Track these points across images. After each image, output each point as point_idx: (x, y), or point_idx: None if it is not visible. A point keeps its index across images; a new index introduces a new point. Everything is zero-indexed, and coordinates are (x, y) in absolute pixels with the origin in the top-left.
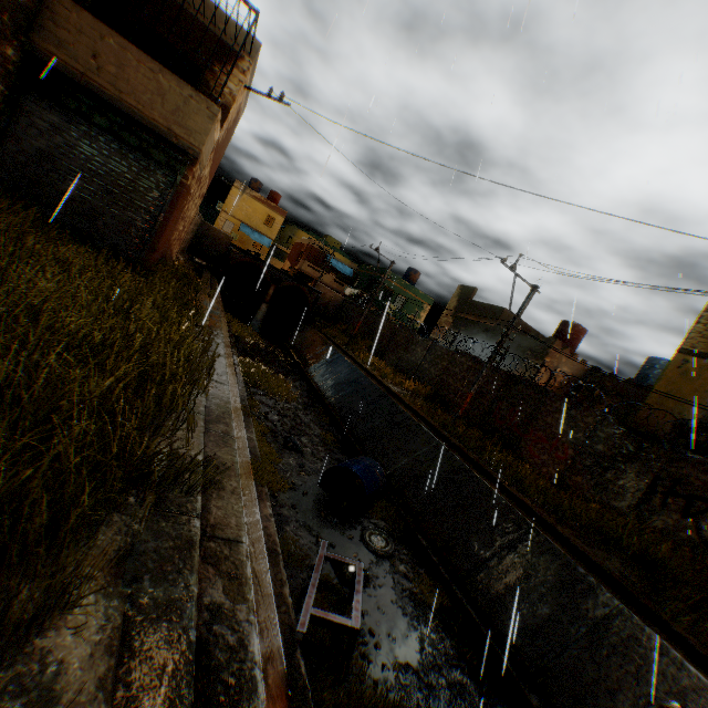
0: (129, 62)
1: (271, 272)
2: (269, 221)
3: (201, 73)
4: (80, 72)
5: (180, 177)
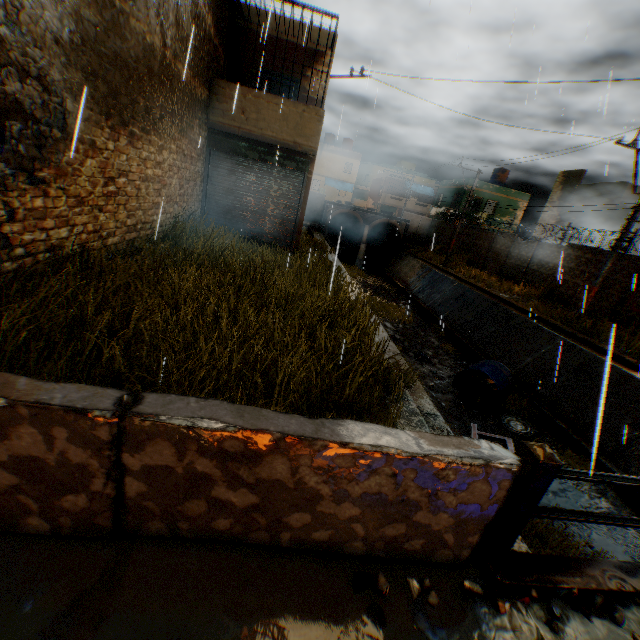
0: (262, 105)
1: (360, 214)
2: (347, 168)
3: (299, 83)
4: (236, 127)
5: (307, 174)
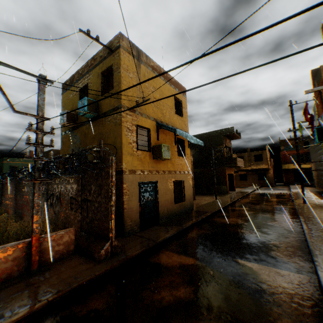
0: None
1: None
2: None
3: None
4: None
5: None
